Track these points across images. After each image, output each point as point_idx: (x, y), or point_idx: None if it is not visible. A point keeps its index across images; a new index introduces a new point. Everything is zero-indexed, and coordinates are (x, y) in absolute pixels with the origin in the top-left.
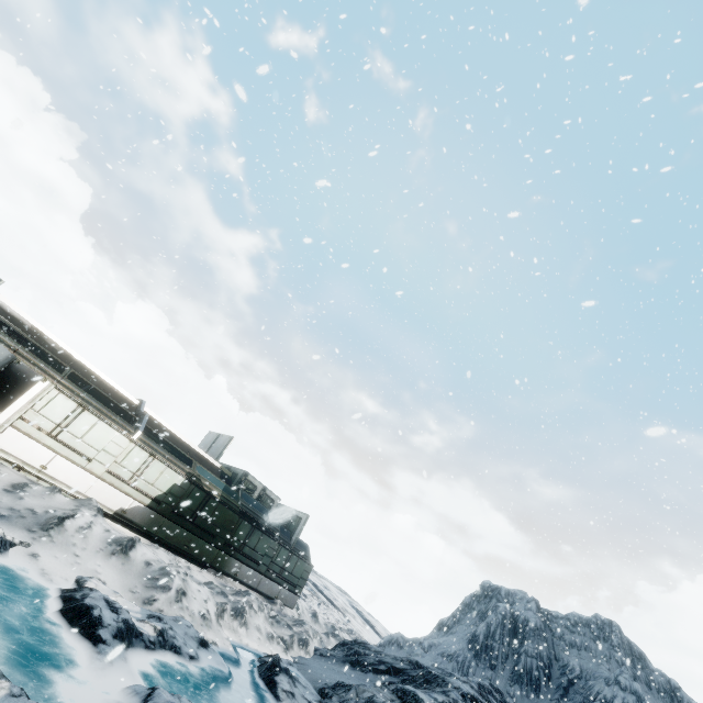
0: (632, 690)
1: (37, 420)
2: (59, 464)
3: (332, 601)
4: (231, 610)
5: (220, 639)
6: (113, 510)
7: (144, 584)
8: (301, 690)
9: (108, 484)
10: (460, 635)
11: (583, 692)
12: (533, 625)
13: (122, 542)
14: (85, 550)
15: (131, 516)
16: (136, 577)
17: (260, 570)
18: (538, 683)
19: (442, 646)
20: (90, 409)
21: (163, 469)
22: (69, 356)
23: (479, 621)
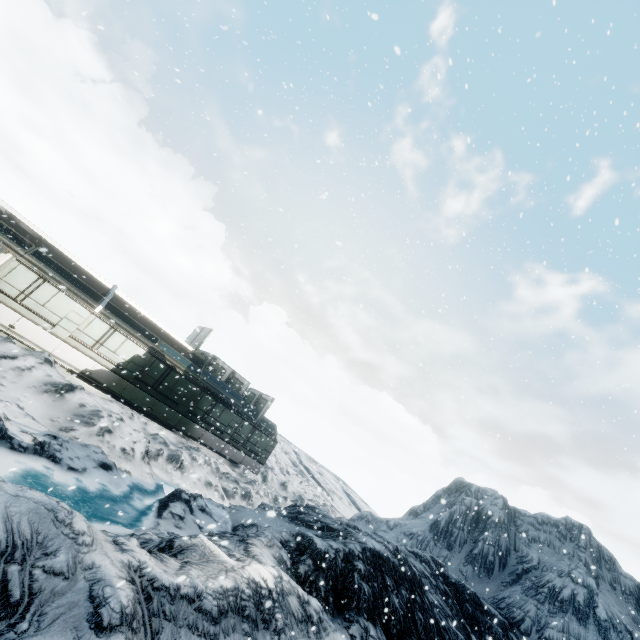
0: (584, 584)
1: (2, 286)
2: (26, 325)
3: (319, 483)
4: (167, 456)
5: (138, 471)
6: (79, 369)
7: (68, 418)
8: (209, 522)
9: (72, 348)
10: (426, 520)
11: (534, 579)
12: (496, 518)
13: (58, 385)
14: (14, 384)
15: (96, 377)
16: (64, 412)
17: (224, 438)
18: (492, 567)
19: (407, 526)
20: (50, 281)
21: (124, 341)
22: (43, 240)
23: (446, 510)
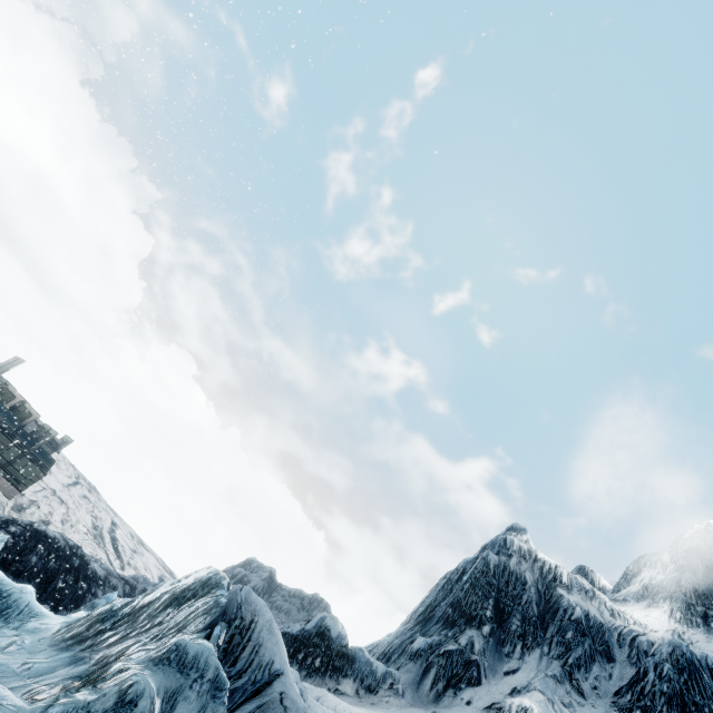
0: None
1: None
2: None
3: (120, 553)
4: None
5: None
6: None
7: None
8: None
9: None
10: None
11: None
12: (251, 586)
13: None
14: None
15: None
16: None
17: None
18: None
19: None
20: None
21: None
22: None
23: None
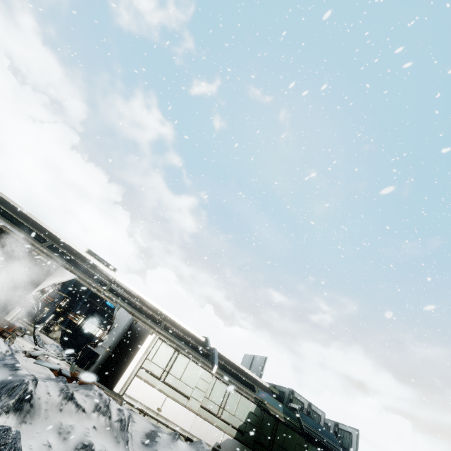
0: None
1: (151, 367)
2: (169, 404)
3: None
4: None
5: None
6: (211, 445)
7: None
8: None
9: (203, 420)
10: None
11: None
12: None
13: None
14: None
15: (224, 450)
16: None
17: None
18: None
19: None
20: (182, 352)
21: (238, 398)
22: (159, 311)
23: None
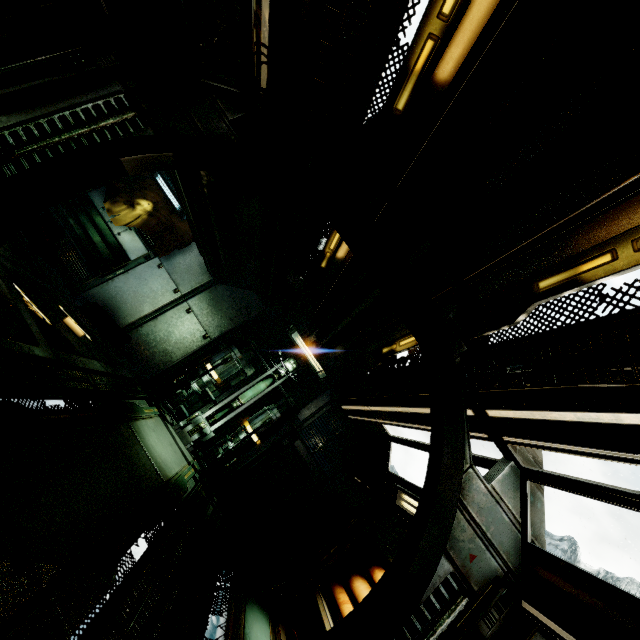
0: None
1: None
2: None
3: None
4: None
5: None
6: None
7: None
8: None
9: None
10: None
11: None
12: None
13: None
14: None
15: None
16: None
17: None
18: None
19: None
20: None
21: None
22: None
23: None
